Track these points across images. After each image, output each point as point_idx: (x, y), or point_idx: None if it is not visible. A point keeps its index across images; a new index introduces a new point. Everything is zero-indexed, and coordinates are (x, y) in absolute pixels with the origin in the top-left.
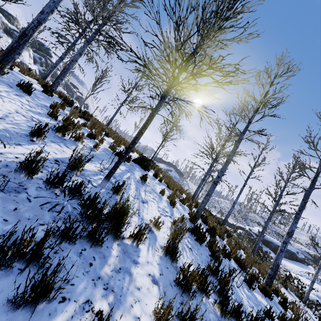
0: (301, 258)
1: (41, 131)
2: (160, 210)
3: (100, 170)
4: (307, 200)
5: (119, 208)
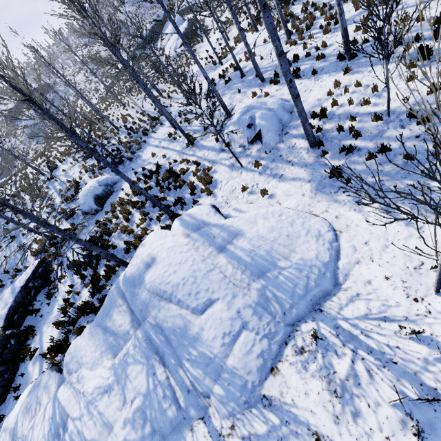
0: (163, 17)
1: (49, 198)
2: (78, 168)
3: (61, 186)
4: (82, 95)
5: (73, 181)
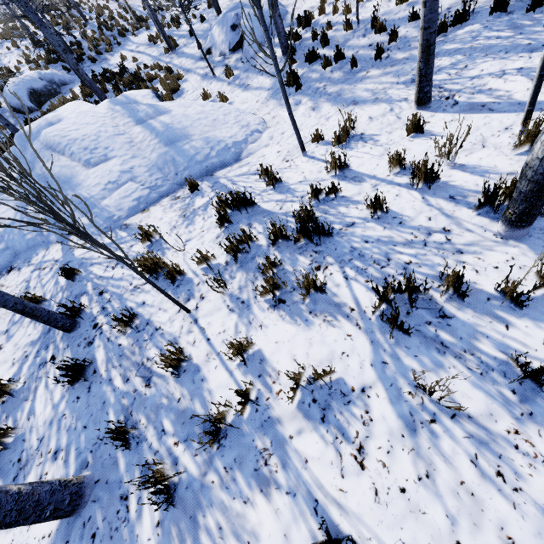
0: None
1: None
2: (17, 57)
3: None
4: None
5: (5, 69)
